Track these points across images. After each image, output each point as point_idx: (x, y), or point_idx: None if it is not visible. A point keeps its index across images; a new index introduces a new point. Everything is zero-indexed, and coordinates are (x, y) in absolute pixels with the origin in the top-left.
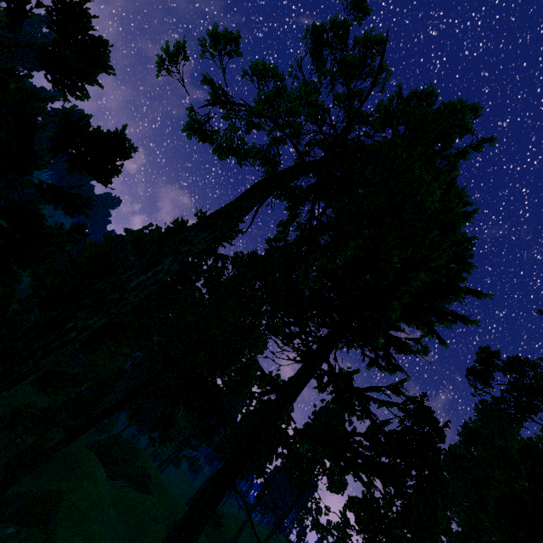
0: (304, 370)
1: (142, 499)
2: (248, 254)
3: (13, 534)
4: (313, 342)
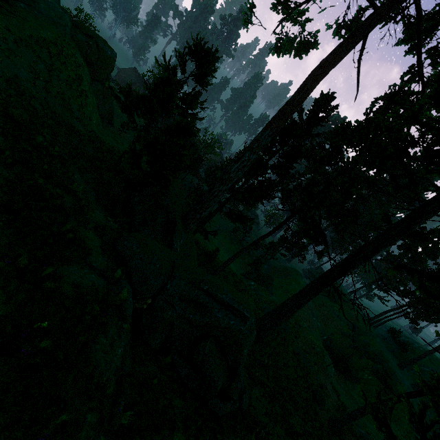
0: (408, 216)
1: (331, 304)
2: (338, 126)
3: (253, 284)
4: (432, 191)
